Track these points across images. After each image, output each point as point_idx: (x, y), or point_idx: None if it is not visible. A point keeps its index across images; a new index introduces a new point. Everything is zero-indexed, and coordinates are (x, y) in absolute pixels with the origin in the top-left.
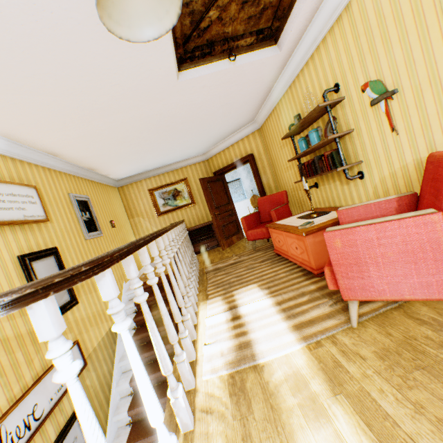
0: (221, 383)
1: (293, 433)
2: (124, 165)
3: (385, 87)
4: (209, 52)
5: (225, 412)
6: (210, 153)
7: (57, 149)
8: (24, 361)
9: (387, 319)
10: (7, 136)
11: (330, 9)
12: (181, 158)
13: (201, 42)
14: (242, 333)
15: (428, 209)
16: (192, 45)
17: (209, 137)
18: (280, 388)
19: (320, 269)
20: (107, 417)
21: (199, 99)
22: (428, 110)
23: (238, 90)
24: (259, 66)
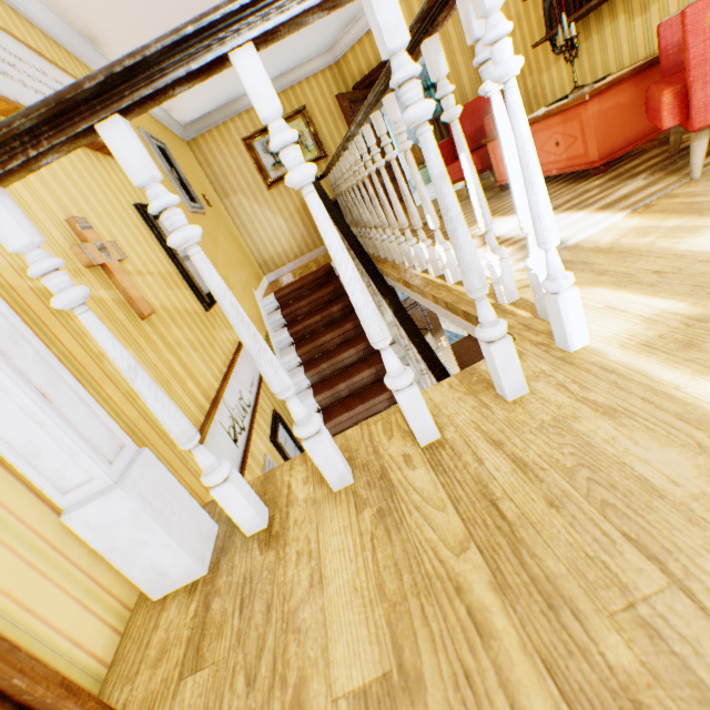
0: (524, 273)
1: (668, 249)
2: None
3: None
4: None
5: None
6: (342, 45)
7: (98, 25)
8: (207, 344)
9: None
10: None
11: None
12: (289, 63)
13: None
14: (518, 241)
15: None
16: None
17: None
18: (620, 242)
19: (604, 160)
20: None
21: None
22: None
23: None
24: None
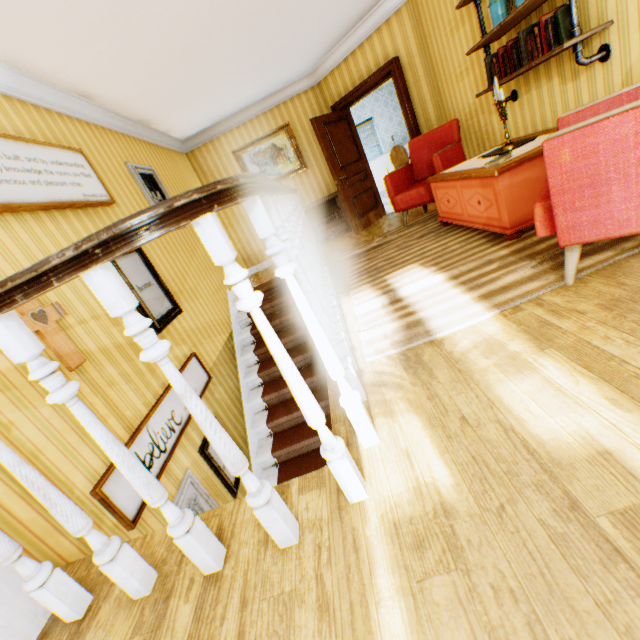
0: (390, 362)
1: (490, 387)
2: (189, 109)
3: None
4: None
5: (401, 383)
6: (323, 70)
7: (89, 86)
8: (146, 370)
9: (619, 270)
10: (14, 65)
11: None
12: (274, 86)
13: None
14: (408, 314)
15: None
16: None
17: (320, 33)
18: (468, 355)
19: (515, 227)
20: (245, 429)
21: None
22: None
23: None
24: None
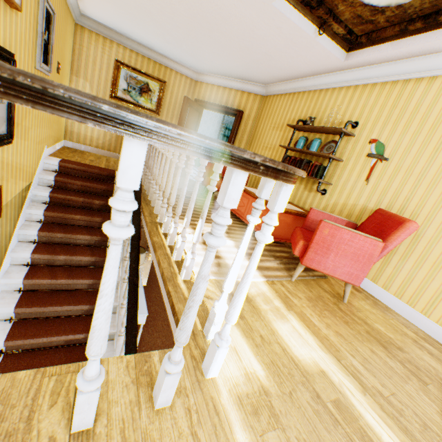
0: (211, 284)
1: (271, 322)
2: (114, 8)
3: (384, 152)
4: (313, 7)
5: None
6: (205, 78)
7: None
8: None
9: (309, 283)
10: None
11: (397, 70)
12: (174, 56)
13: None
14: (219, 257)
15: (379, 239)
16: None
17: (221, 64)
18: (256, 298)
19: None
20: None
21: (262, 32)
22: (393, 184)
23: (291, 55)
24: (323, 56)
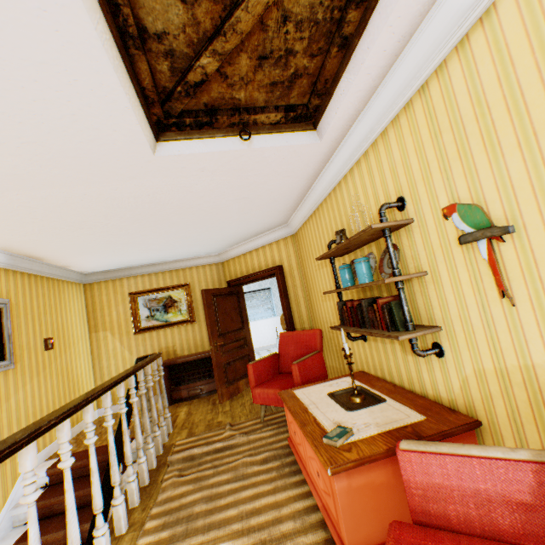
0: None
1: None
2: (92, 256)
3: (489, 218)
4: (209, 122)
5: None
6: (227, 254)
7: None
8: None
9: None
10: None
11: (395, 90)
12: (185, 255)
13: (196, 105)
14: None
15: None
16: (179, 105)
17: (224, 235)
18: None
19: None
20: None
21: (198, 185)
22: None
23: (260, 182)
24: (290, 155)
